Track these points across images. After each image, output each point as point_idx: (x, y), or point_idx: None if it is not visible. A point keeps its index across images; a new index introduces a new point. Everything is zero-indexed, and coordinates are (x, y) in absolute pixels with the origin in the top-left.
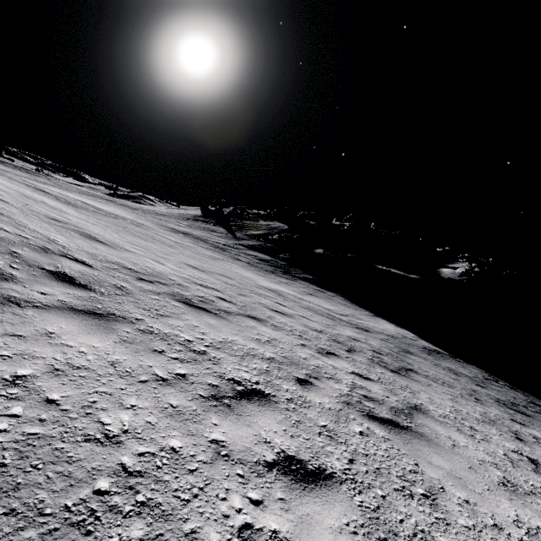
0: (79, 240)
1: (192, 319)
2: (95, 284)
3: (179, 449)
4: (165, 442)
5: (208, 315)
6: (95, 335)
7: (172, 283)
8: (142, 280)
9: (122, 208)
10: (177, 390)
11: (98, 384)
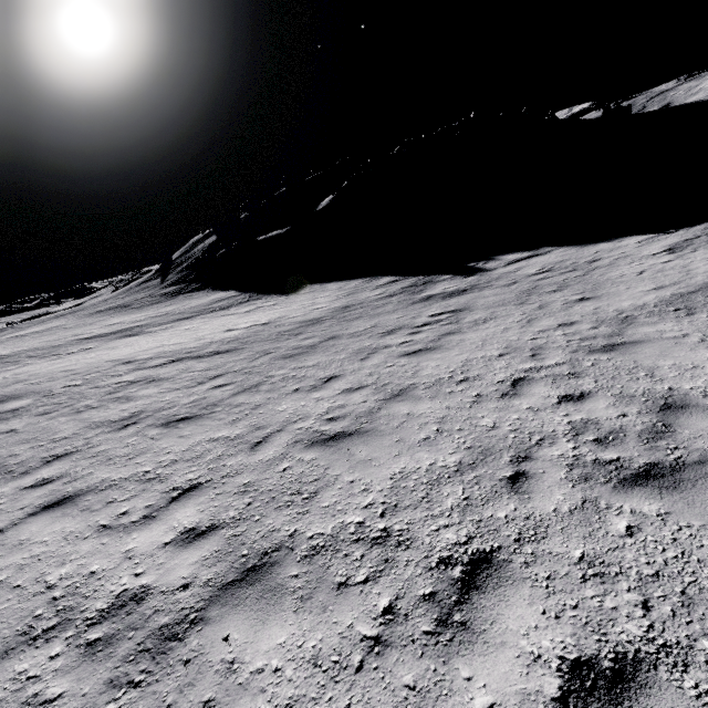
0: None
1: None
2: None
3: None
4: None
5: None
6: None
7: None
8: None
9: (64, 318)
10: None
11: None
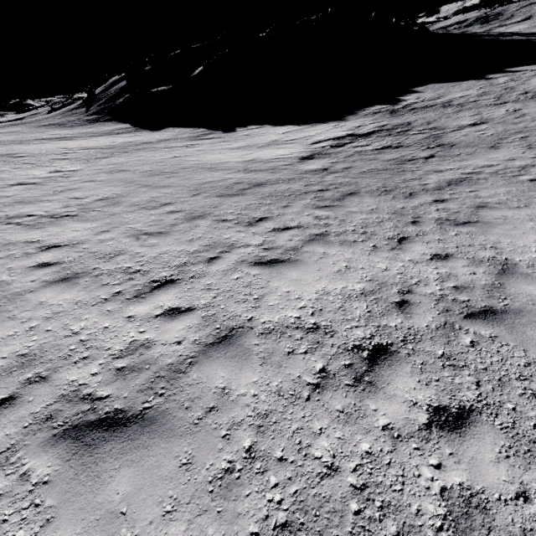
0: None
1: None
2: None
3: None
4: None
5: None
6: None
7: None
8: None
9: (18, 127)
10: None
11: None
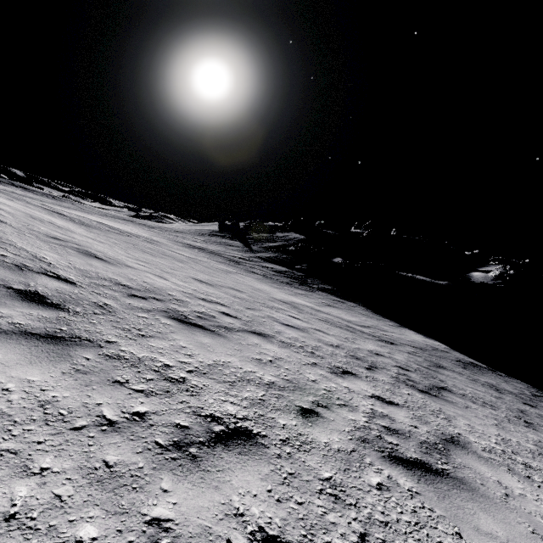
0: (73, 257)
1: (181, 338)
2: (70, 303)
3: (90, 542)
4: (70, 531)
5: (203, 333)
6: (38, 365)
7: (169, 299)
8: (134, 296)
9: (140, 227)
10: (124, 439)
11: (5, 437)
